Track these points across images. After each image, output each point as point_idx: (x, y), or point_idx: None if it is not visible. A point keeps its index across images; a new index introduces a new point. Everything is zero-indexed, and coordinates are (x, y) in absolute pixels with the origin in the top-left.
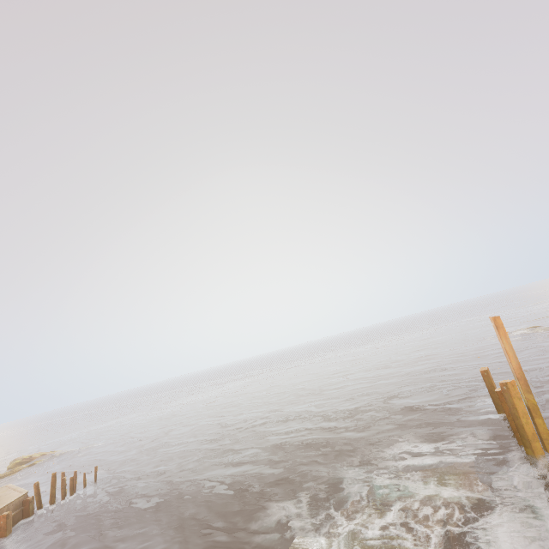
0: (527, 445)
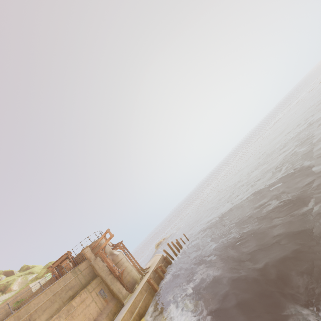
0: None
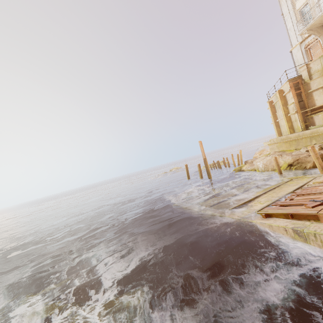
0: (209, 175)
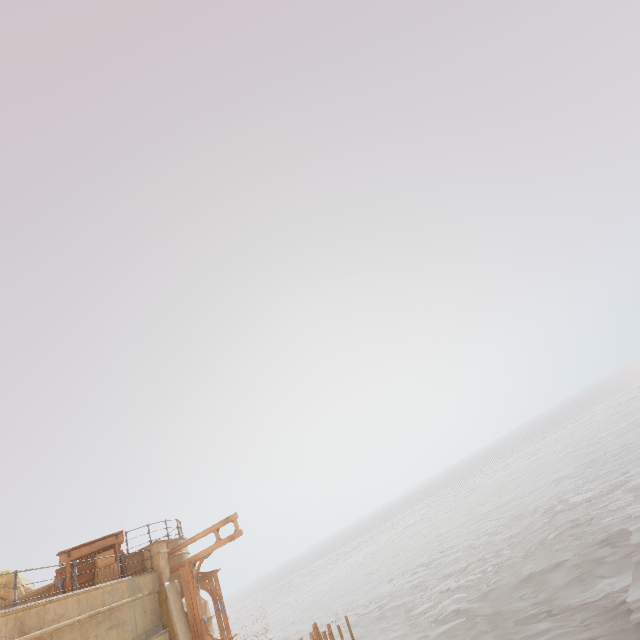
0: None
